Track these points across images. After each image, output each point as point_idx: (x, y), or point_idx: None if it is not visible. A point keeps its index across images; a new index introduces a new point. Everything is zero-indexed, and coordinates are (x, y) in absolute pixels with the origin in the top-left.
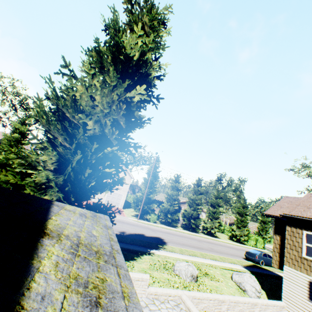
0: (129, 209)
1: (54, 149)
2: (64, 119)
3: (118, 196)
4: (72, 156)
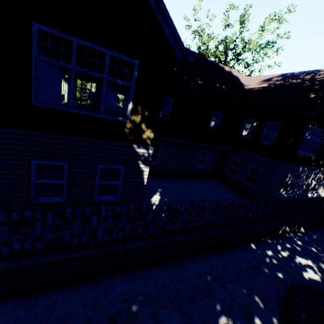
0: None
1: None
2: None
3: None
4: None
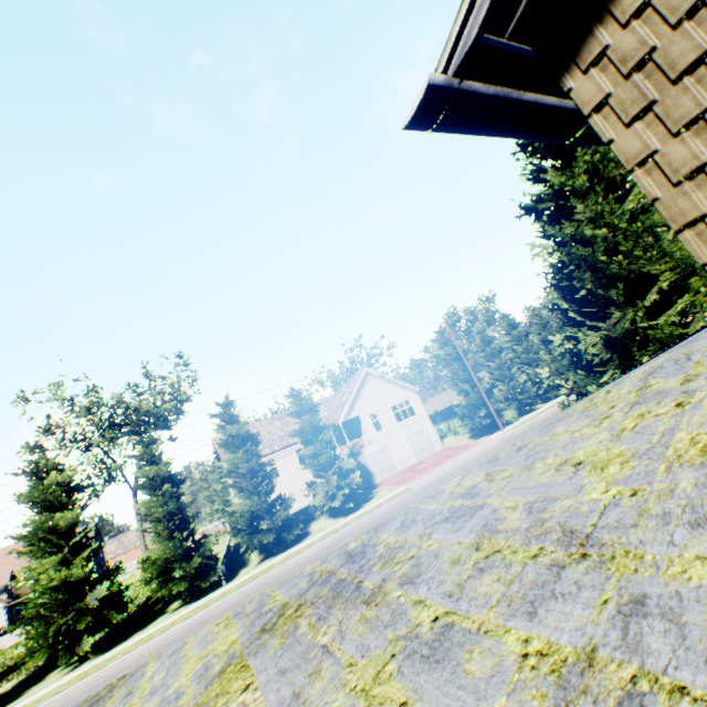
0: (448, 443)
1: (652, 284)
2: (614, 256)
3: (423, 433)
4: (647, 288)
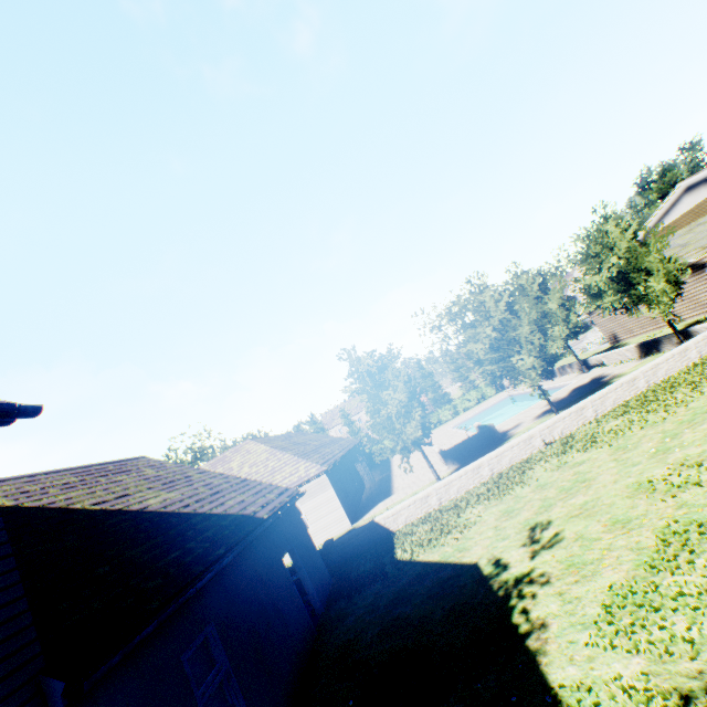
0: None
1: None
2: None
3: None
4: None
